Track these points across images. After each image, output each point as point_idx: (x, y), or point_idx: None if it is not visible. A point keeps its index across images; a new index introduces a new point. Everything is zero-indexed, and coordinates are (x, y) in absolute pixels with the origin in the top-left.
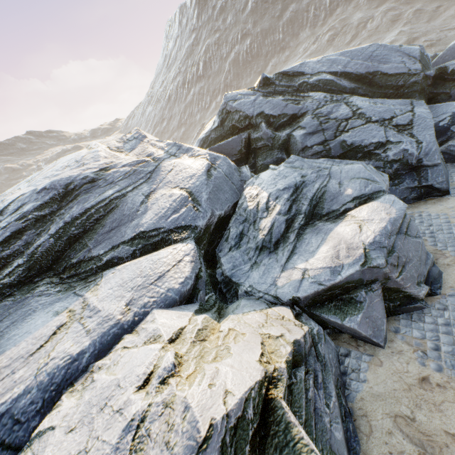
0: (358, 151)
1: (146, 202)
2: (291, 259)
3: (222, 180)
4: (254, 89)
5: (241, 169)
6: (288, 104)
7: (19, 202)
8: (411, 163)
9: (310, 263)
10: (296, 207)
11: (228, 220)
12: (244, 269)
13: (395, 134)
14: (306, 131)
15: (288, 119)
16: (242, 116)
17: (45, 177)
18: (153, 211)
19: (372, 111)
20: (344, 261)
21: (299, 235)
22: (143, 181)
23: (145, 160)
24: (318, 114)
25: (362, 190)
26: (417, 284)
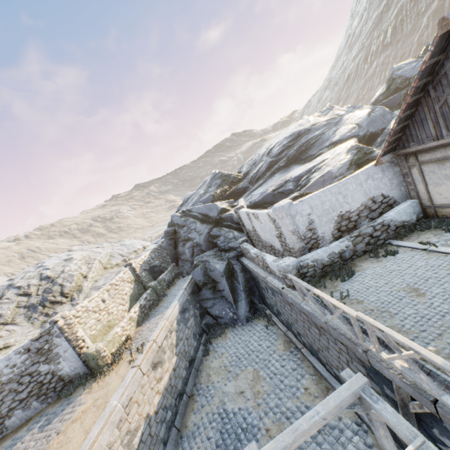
0: None
1: (334, 134)
2: None
3: (376, 118)
4: (418, 57)
5: (393, 112)
6: None
7: (279, 143)
8: None
9: None
10: None
11: (377, 137)
12: None
13: None
14: None
15: None
16: (403, 79)
17: (286, 134)
18: (338, 135)
19: None
20: None
21: None
22: (333, 126)
23: (334, 117)
24: None
25: None
26: None
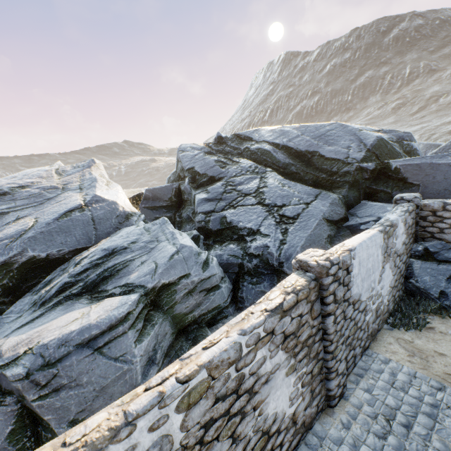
0: (235, 231)
1: (8, 224)
2: (24, 326)
3: (80, 223)
4: (209, 145)
5: (132, 217)
6: (216, 166)
7: None
8: (273, 264)
9: (12, 339)
10: (90, 273)
11: (63, 263)
12: (11, 318)
13: (272, 224)
14: (207, 196)
15: (208, 180)
16: (182, 167)
17: None
18: None
19: (273, 192)
20: (8, 353)
21: (58, 304)
22: (35, 205)
23: (58, 187)
24: (230, 181)
25: (138, 279)
26: (73, 422)
